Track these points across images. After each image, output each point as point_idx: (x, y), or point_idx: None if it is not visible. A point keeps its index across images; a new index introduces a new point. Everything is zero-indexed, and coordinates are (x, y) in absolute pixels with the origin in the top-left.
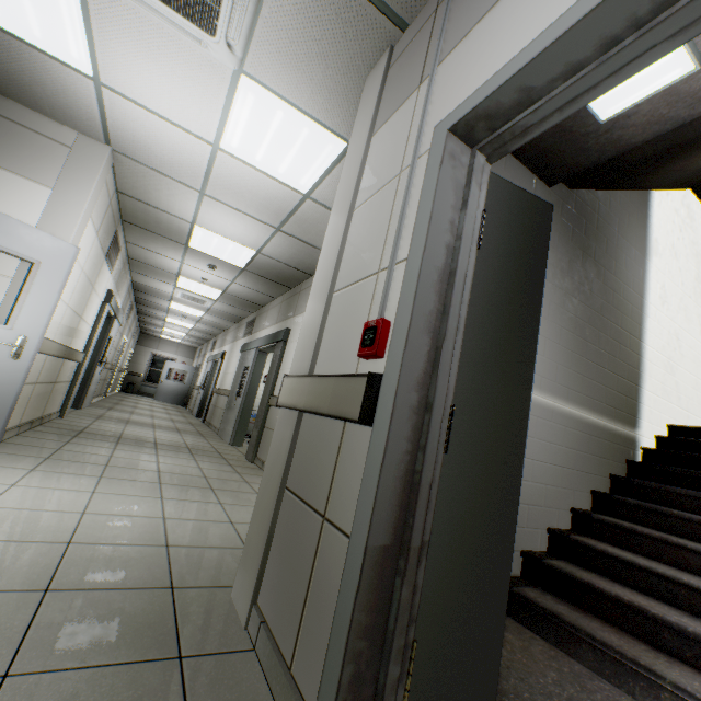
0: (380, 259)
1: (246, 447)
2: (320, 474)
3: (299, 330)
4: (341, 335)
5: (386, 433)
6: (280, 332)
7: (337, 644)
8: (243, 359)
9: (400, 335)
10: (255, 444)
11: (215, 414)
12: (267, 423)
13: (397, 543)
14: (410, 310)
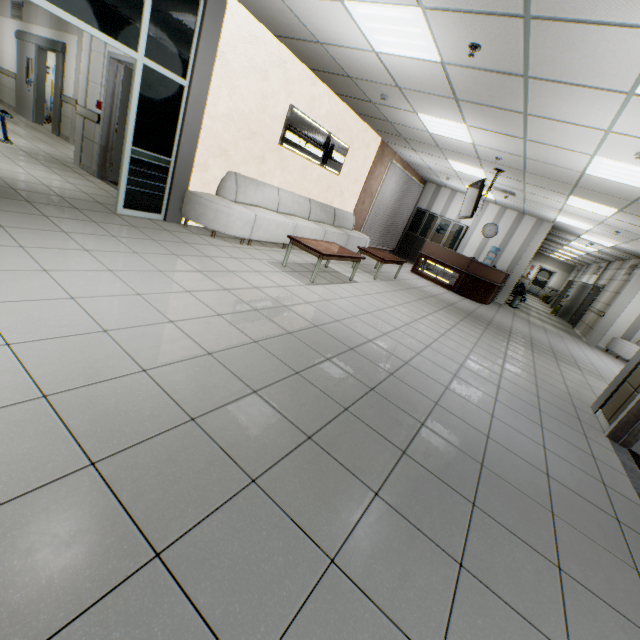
0: (100, 82)
1: (48, 127)
2: (92, 134)
3: (74, 50)
4: (93, 99)
5: (102, 127)
6: (59, 44)
7: (98, 160)
8: (23, 49)
9: (104, 108)
10: (58, 125)
11: (3, 92)
12: (64, 113)
13: (107, 147)
14: (105, 103)
